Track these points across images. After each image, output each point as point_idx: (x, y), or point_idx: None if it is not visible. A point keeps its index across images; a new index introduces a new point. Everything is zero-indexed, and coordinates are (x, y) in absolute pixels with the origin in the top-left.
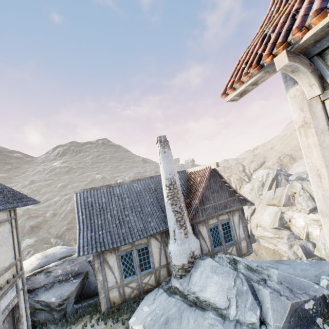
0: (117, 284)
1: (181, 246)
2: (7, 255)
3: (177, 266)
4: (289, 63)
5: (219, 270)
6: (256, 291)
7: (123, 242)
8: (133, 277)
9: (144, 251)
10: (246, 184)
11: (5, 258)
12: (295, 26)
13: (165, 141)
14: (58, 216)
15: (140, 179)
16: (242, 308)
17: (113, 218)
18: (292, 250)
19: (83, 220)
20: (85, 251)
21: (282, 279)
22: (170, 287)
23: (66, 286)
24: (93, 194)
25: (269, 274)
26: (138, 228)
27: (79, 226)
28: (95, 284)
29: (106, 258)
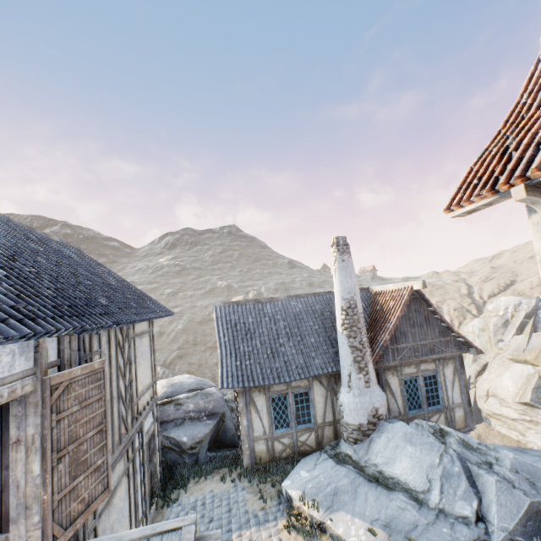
0: (265, 435)
1: (358, 398)
2: (147, 373)
3: (351, 425)
4: (526, 197)
5: (416, 440)
6: (474, 477)
7: (277, 379)
8: (287, 431)
9: (303, 397)
10: (472, 319)
11: (146, 375)
12: (534, 165)
13: (344, 244)
14: (166, 336)
15: (300, 296)
16: (450, 495)
17: (264, 346)
18: None
19: (225, 344)
20: (230, 383)
21: (519, 467)
22: (338, 453)
23: (199, 425)
24: (237, 310)
25: (498, 457)
26: (296, 364)
27: (221, 350)
28: (232, 432)
29: (253, 398)
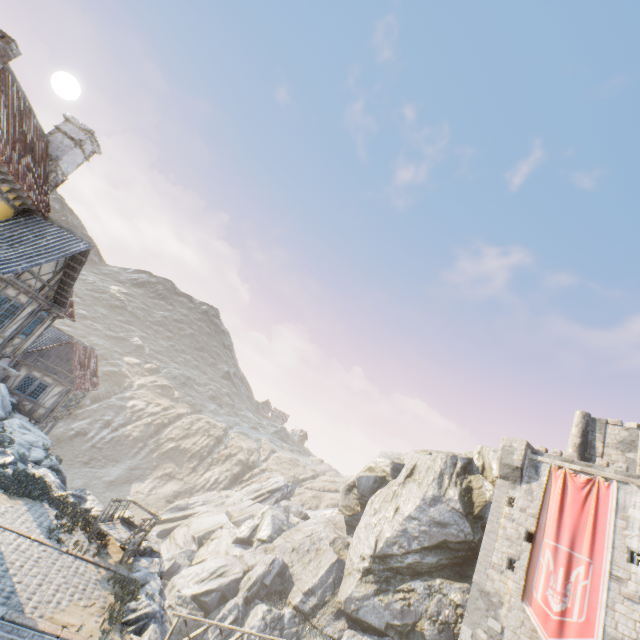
0: None
1: None
2: None
3: None
4: None
5: None
6: None
7: None
8: None
9: None
10: None
11: None
12: None
13: None
14: None
15: None
16: None
17: None
18: (166, 563)
19: None
20: None
21: None
22: None
23: None
24: None
25: None
26: None
27: None
28: None
29: None
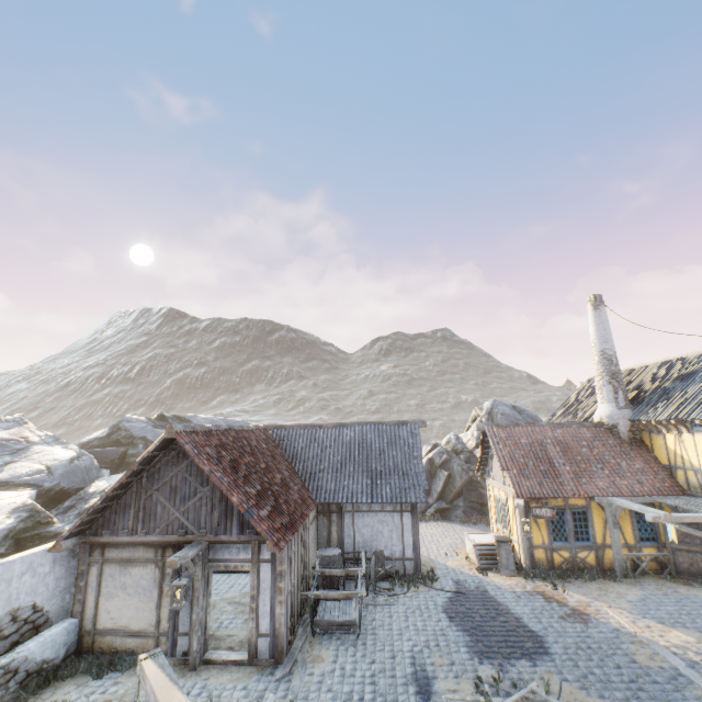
0: None
1: None
2: None
3: None
4: None
5: None
6: None
7: None
8: None
9: None
10: None
11: None
12: None
13: None
14: None
15: None
16: None
17: None
18: None
19: None
20: None
21: None
22: None
23: None
24: None
25: None
26: None
27: None
28: None
29: None
